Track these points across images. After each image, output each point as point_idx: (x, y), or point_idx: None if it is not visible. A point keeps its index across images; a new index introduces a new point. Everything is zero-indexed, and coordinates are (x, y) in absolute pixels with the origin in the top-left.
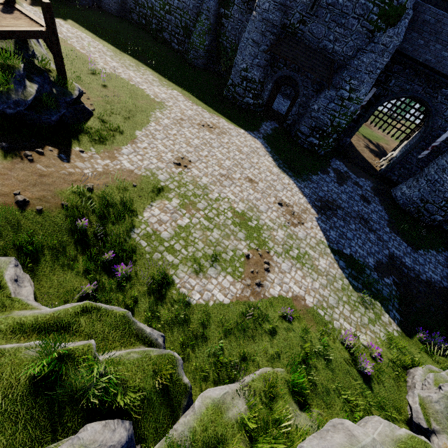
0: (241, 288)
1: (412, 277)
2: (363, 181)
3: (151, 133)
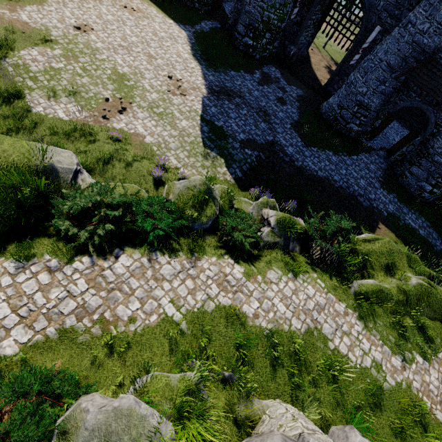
0: (85, 116)
1: (285, 161)
2: (293, 89)
3: (64, 2)
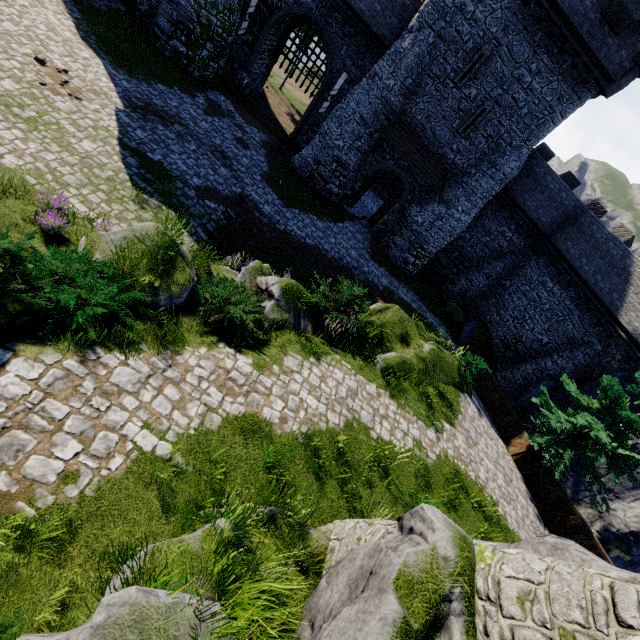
0: None
1: (263, 222)
2: (254, 131)
3: None
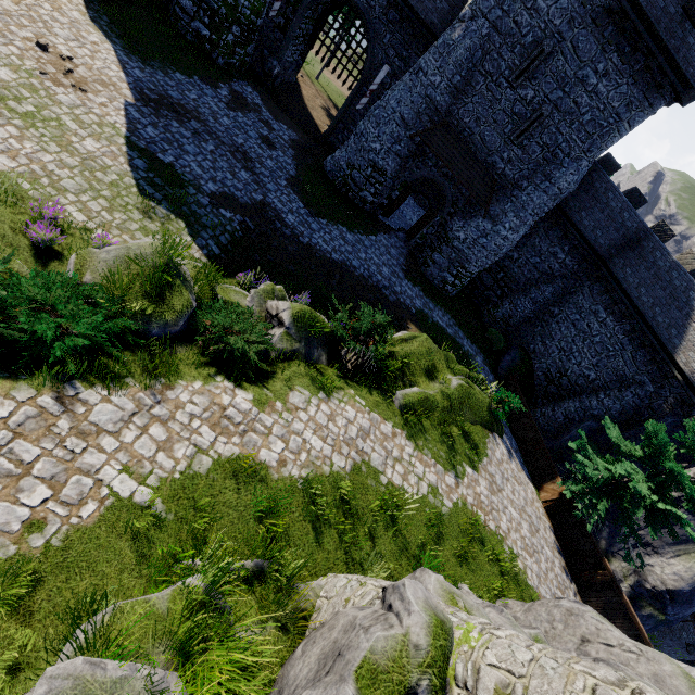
0: None
1: (285, 234)
2: (283, 128)
3: None
